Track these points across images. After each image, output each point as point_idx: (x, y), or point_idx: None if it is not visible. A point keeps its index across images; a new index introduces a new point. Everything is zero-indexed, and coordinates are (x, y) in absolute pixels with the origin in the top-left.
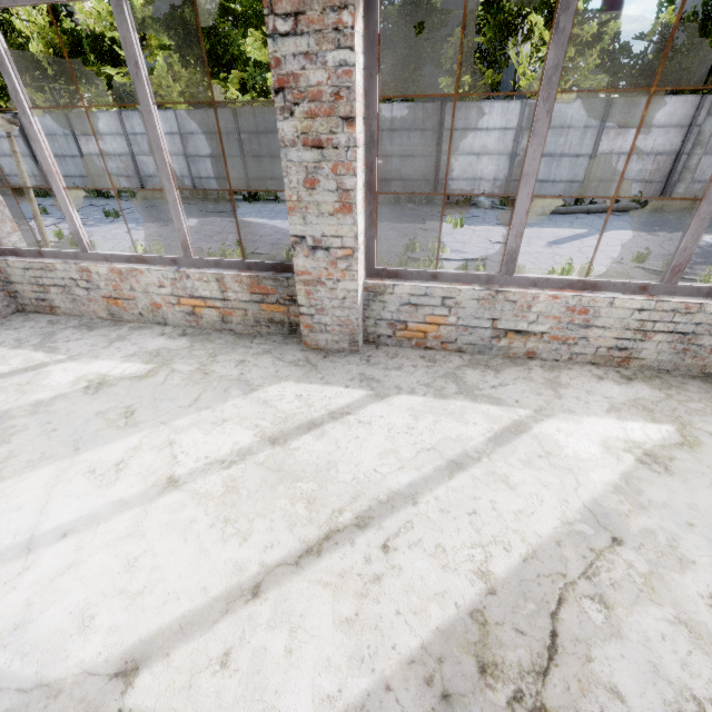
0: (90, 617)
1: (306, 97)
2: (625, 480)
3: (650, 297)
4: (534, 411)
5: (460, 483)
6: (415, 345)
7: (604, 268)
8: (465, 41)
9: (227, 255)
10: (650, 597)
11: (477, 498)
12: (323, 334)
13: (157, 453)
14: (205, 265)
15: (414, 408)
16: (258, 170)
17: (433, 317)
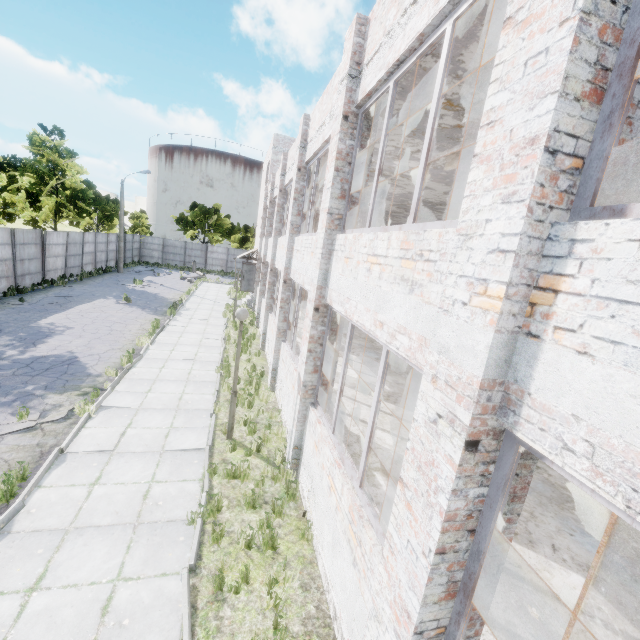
0: None
1: None
2: None
3: (340, 441)
4: None
5: None
6: None
7: None
8: None
9: None
10: None
11: None
12: None
13: None
14: None
15: None
16: None
17: None
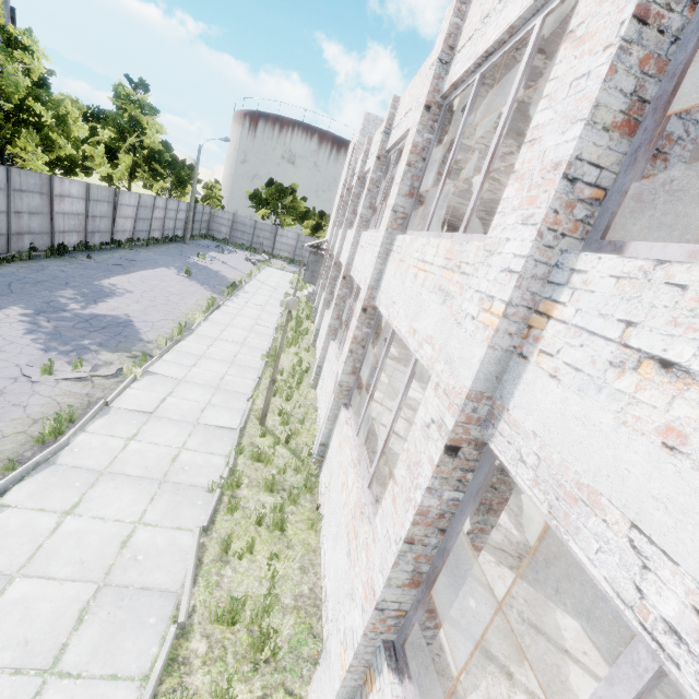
0: None
1: None
2: None
3: (363, 444)
4: None
5: None
6: None
7: (44, 397)
8: None
9: None
10: None
11: None
12: None
13: None
14: None
15: None
16: None
17: None
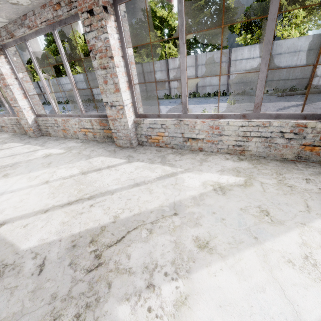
0: (3, 211)
1: (98, 52)
2: (200, 195)
3: (246, 120)
4: (185, 169)
5: (133, 190)
6: (156, 145)
7: None
8: (246, 19)
9: None
10: (170, 233)
11: (135, 195)
12: (121, 140)
13: (49, 174)
14: (87, 116)
15: (138, 166)
16: (151, 87)
17: (159, 133)
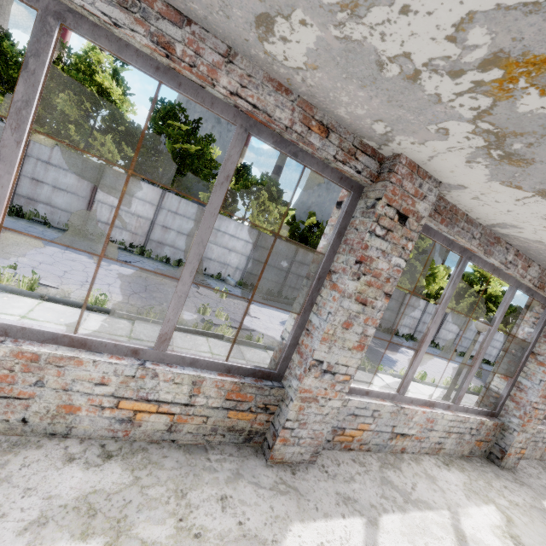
0: None
1: (371, 273)
2: None
3: (453, 413)
4: (448, 510)
5: None
6: (343, 447)
7: None
8: None
9: (3, 279)
10: None
11: None
12: (293, 446)
13: None
14: (177, 361)
15: (403, 532)
16: (32, 191)
17: (363, 424)
